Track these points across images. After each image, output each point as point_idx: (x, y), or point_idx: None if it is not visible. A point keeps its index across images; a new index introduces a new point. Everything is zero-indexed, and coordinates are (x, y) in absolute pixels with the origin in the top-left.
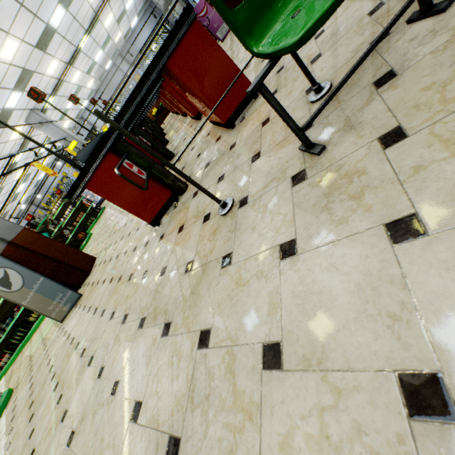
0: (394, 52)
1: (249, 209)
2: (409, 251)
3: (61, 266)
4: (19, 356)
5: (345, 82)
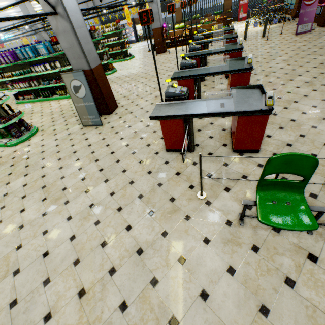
0: None
1: (208, 210)
2: (227, 275)
3: (102, 100)
4: (39, 104)
5: None
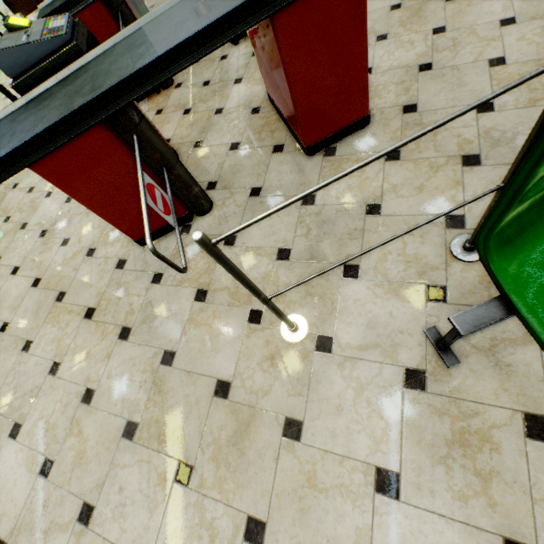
0: None
1: (335, 367)
2: None
3: None
4: None
5: None
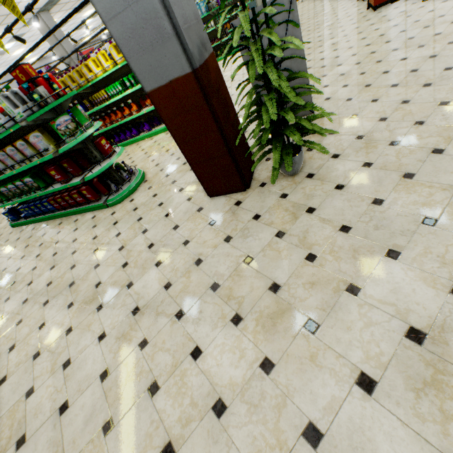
0: None
1: None
2: None
3: None
4: None
5: None
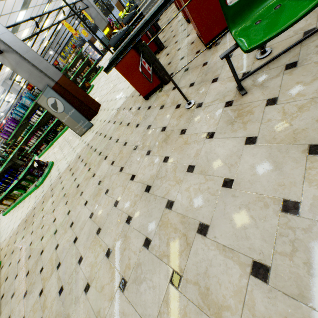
0: (306, 49)
1: (201, 110)
2: (247, 148)
3: (82, 105)
4: (51, 147)
5: (271, 61)
